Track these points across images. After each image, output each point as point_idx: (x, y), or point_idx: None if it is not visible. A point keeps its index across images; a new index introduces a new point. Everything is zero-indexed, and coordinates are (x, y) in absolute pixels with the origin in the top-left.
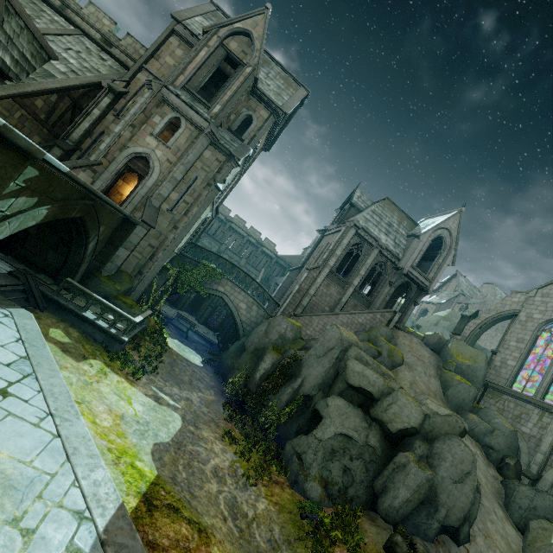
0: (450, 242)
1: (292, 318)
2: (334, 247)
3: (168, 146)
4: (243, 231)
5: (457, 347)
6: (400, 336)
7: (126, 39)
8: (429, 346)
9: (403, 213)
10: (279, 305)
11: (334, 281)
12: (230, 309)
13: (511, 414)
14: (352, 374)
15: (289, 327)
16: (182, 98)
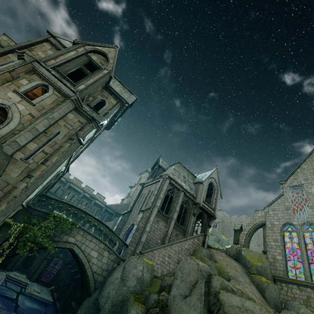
0: (216, 185)
1: (138, 256)
2: (158, 192)
3: (33, 103)
4: (80, 188)
5: (248, 253)
6: (214, 253)
7: (1, 36)
8: (232, 256)
9: (188, 171)
10: (127, 246)
11: (161, 217)
12: (80, 261)
13: (302, 299)
14: (232, 311)
15: (145, 268)
16: (52, 73)
